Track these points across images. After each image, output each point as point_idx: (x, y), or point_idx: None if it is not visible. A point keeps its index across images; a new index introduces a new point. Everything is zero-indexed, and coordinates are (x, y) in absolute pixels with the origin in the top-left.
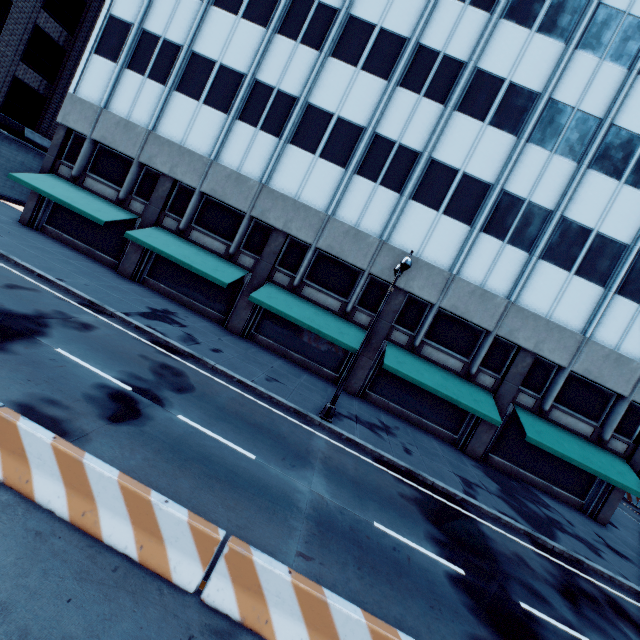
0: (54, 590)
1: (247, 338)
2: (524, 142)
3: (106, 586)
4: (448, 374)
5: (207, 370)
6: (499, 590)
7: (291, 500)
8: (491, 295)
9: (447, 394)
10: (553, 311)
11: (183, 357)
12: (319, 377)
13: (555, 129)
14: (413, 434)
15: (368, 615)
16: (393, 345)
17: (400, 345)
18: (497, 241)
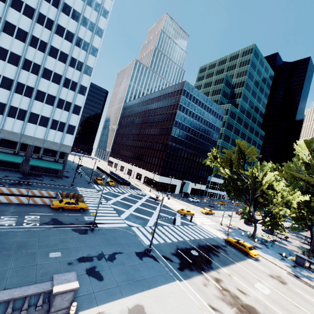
0: None
1: None
2: (13, 92)
3: None
4: (8, 154)
5: None
6: None
7: None
8: (15, 133)
9: (3, 159)
10: (35, 134)
11: None
12: None
13: (22, 89)
14: None
15: None
16: None
17: None
18: (13, 119)
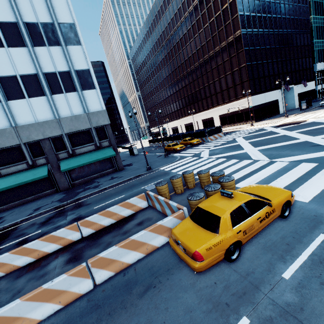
0: None
1: None
2: None
3: None
4: (21, 173)
5: None
6: None
7: None
8: (2, 130)
9: (15, 184)
10: (36, 118)
11: None
12: None
13: None
14: (25, 207)
15: None
16: None
17: None
18: None
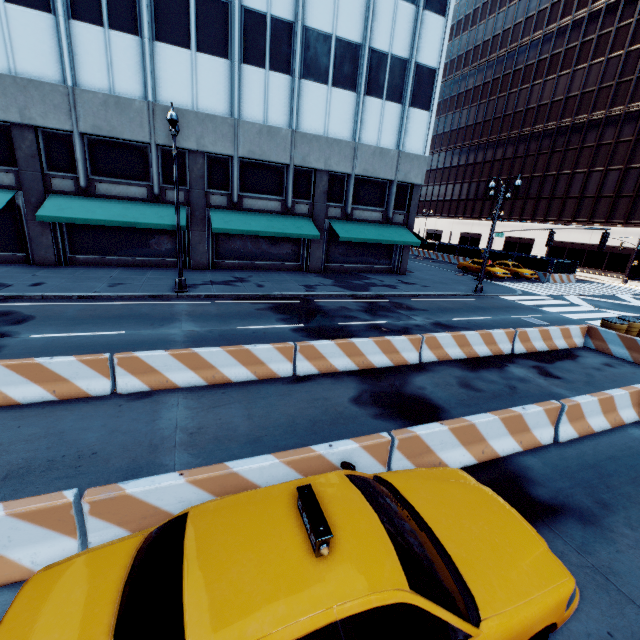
0: (3, 429)
1: (68, 265)
2: None
3: (43, 415)
4: (272, 216)
5: (38, 301)
6: (326, 324)
7: (167, 340)
8: (276, 129)
9: (274, 231)
10: (328, 128)
11: (1, 302)
12: (166, 268)
13: None
14: (265, 275)
15: (224, 347)
16: (216, 210)
17: (223, 208)
18: (260, 70)
